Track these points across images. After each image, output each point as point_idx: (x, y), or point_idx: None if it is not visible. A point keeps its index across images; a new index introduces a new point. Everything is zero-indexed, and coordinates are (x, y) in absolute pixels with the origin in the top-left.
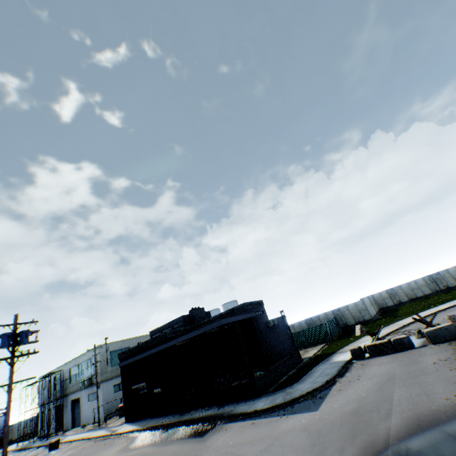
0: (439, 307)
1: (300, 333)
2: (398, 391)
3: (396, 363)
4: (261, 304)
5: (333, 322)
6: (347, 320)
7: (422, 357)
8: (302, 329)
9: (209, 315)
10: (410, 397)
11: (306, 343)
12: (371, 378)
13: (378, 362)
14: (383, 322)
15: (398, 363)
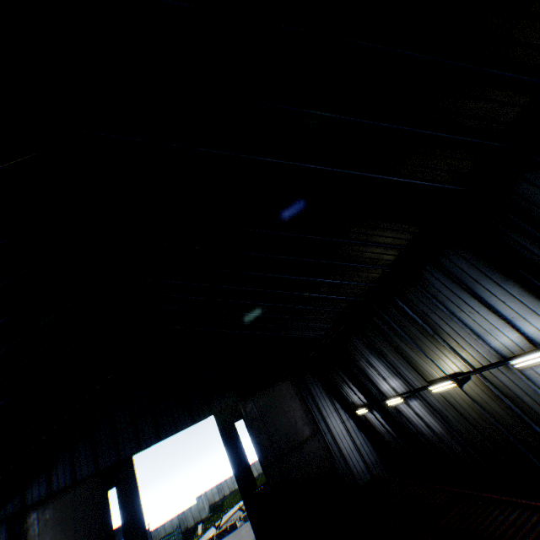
0: None
1: None
2: None
3: (231, 537)
4: None
5: (178, 526)
6: (189, 521)
7: (242, 529)
8: None
9: None
10: None
11: None
12: None
13: None
14: (216, 516)
15: (232, 537)
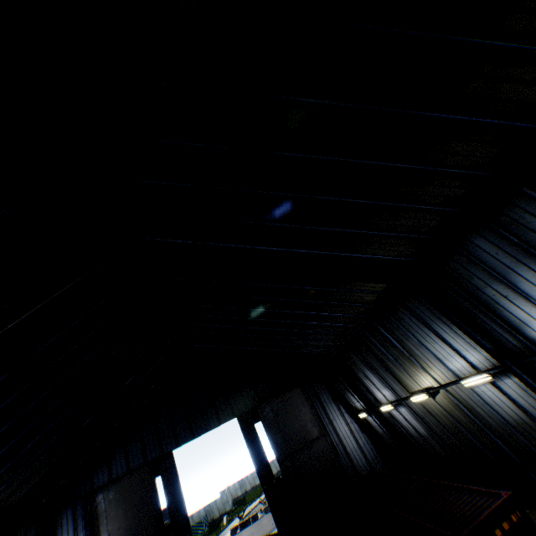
0: None
1: None
2: (257, 534)
3: (253, 526)
4: None
5: (205, 517)
6: (214, 513)
7: (263, 519)
8: None
9: None
10: (261, 533)
11: None
12: (245, 535)
13: (245, 530)
14: (239, 509)
15: (254, 526)
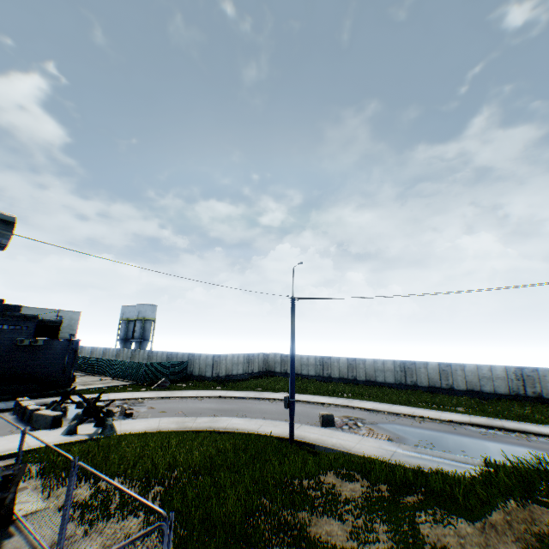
0: (238, 393)
1: (127, 363)
2: None
3: None
4: (32, 319)
5: (173, 365)
6: (194, 369)
7: None
8: (161, 360)
9: (19, 310)
10: None
11: (126, 375)
12: None
13: None
14: (204, 385)
15: None
